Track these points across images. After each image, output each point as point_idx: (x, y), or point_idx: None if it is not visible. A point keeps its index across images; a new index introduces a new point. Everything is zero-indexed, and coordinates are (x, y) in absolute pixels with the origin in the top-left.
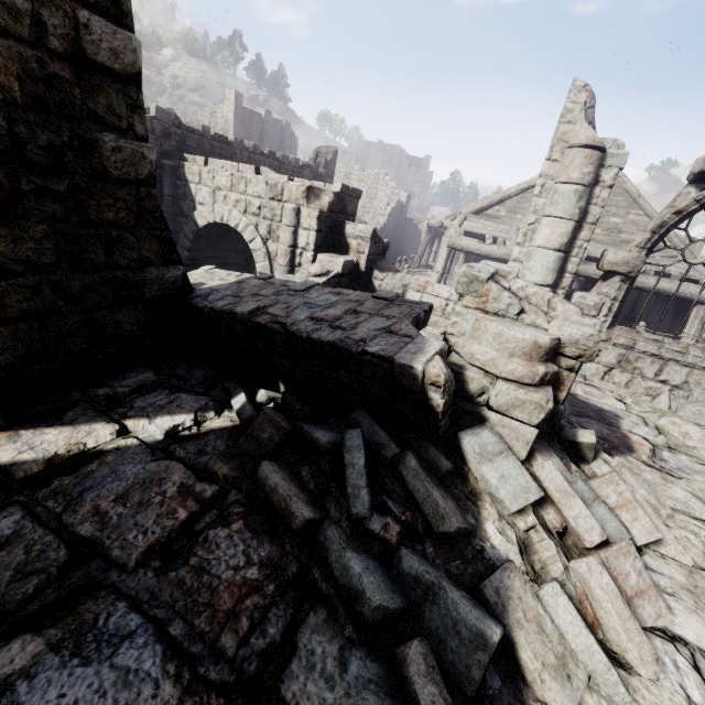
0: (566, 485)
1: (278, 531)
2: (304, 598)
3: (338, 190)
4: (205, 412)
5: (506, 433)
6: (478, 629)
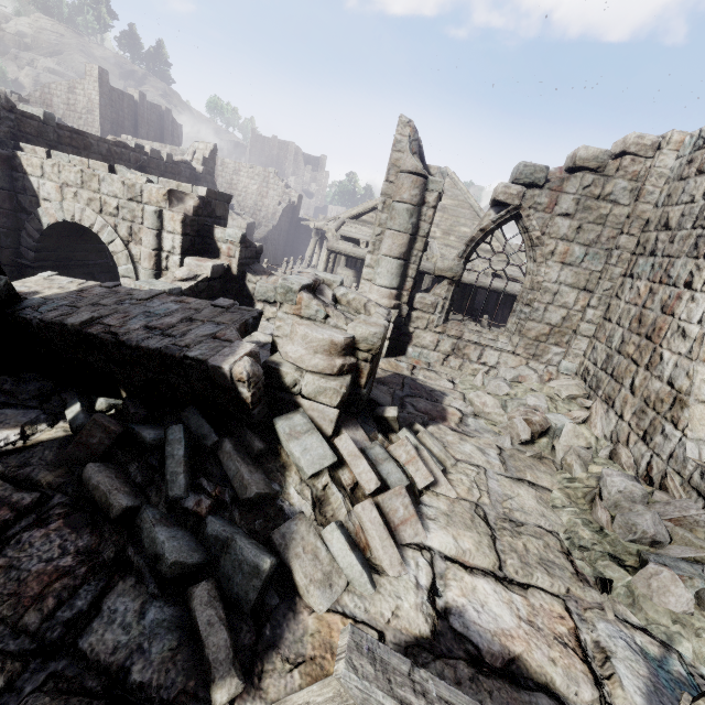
0: (356, 450)
1: (99, 523)
2: (116, 572)
3: (204, 194)
4: (34, 425)
5: (316, 415)
6: (255, 563)
